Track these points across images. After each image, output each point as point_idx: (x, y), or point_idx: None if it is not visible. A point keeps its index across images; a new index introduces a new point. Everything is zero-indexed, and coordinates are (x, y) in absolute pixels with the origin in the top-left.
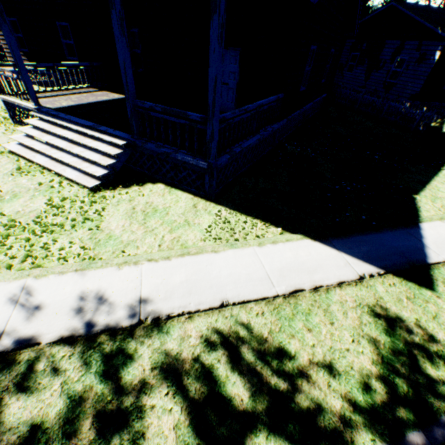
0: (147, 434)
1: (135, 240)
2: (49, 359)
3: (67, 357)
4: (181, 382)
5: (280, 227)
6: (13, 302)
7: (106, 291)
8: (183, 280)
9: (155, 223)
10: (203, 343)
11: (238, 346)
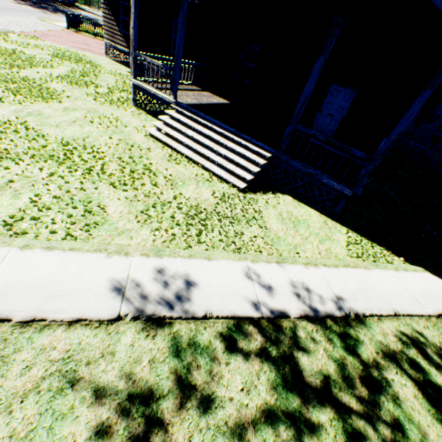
0: (399, 397)
1: (298, 245)
2: (304, 330)
3: (314, 331)
4: (401, 367)
5: (399, 257)
6: (249, 279)
7: (308, 285)
8: (357, 287)
9: (304, 232)
10: (399, 341)
11: (423, 348)
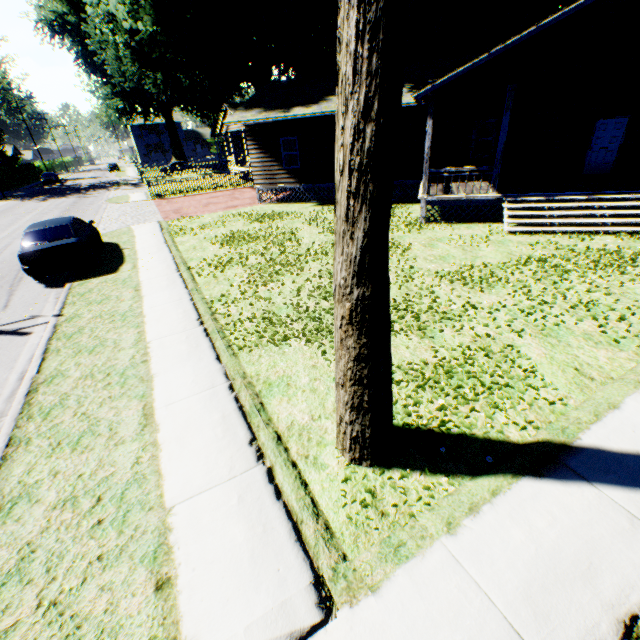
0: None
1: None
2: None
3: None
4: None
5: None
6: None
7: None
8: None
9: None
10: None
11: None
